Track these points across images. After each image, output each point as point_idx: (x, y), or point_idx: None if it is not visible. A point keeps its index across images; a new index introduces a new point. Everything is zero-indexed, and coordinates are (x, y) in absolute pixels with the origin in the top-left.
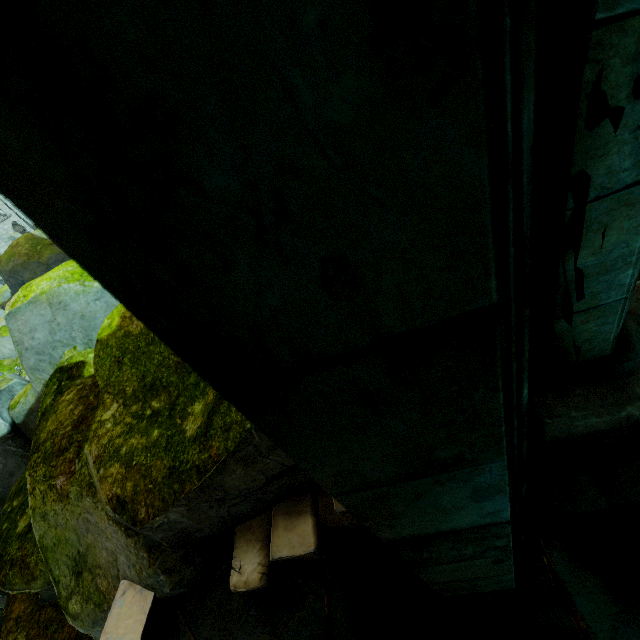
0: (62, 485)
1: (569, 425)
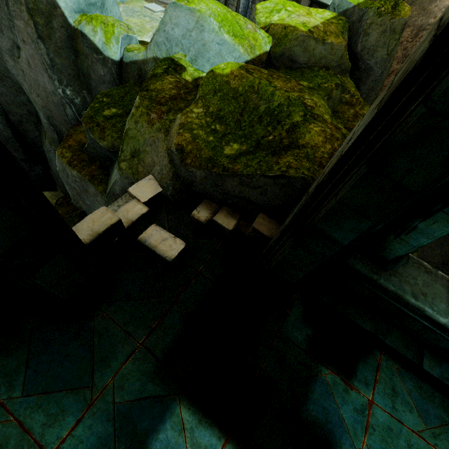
0: (154, 118)
1: (356, 264)
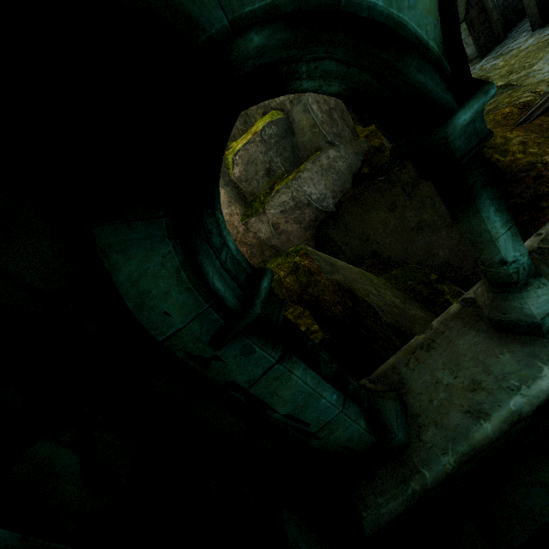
0: None
1: (377, 515)
